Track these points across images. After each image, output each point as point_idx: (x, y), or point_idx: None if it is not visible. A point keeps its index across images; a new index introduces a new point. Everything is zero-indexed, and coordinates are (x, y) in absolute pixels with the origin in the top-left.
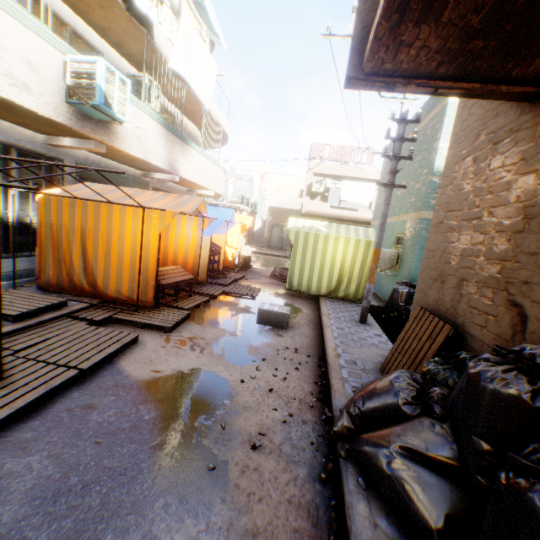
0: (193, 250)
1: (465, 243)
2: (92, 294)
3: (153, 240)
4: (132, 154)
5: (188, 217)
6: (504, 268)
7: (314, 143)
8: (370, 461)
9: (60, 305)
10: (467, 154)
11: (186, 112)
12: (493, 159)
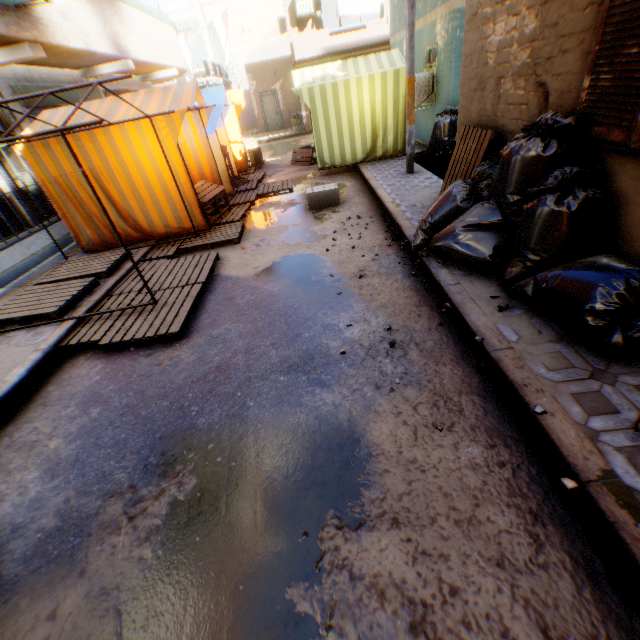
0: (205, 158)
1: (500, 35)
2: (142, 239)
3: (173, 155)
4: (73, 48)
5: None
6: (534, 51)
7: None
8: (444, 246)
9: (127, 256)
10: None
11: None
12: None
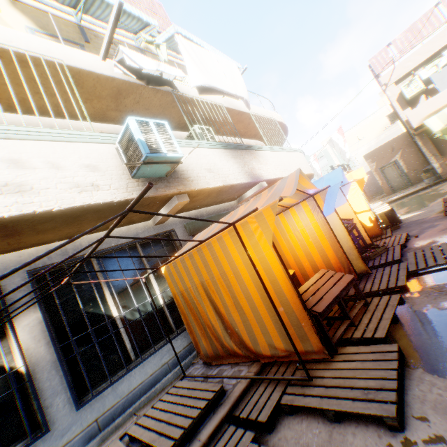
0: (325, 239)
1: None
2: (247, 357)
3: (269, 258)
4: (212, 187)
5: (295, 208)
6: None
7: (370, 61)
8: None
9: (217, 396)
10: None
11: (241, 134)
12: None
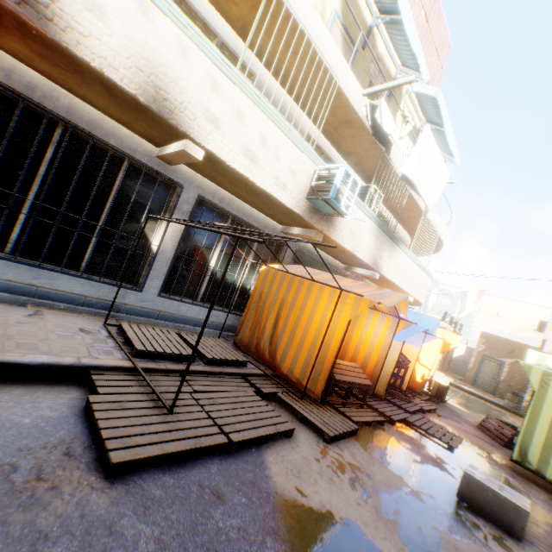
0: (377, 352)
1: None
2: (268, 364)
3: (340, 325)
4: (343, 246)
5: (381, 314)
6: None
7: None
8: None
9: (241, 363)
10: None
11: (400, 218)
12: None
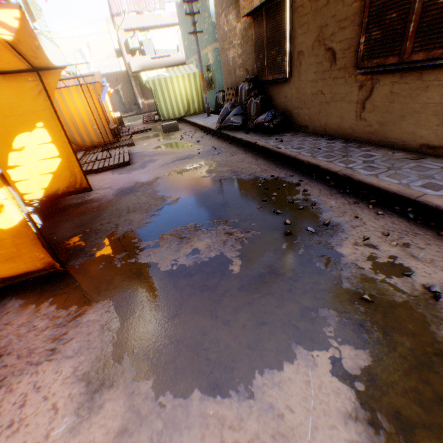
0: None
1: (232, 55)
2: (77, 149)
3: (96, 104)
4: None
5: None
6: (242, 60)
7: None
8: (227, 124)
9: None
10: (222, 14)
11: None
12: (230, 17)
